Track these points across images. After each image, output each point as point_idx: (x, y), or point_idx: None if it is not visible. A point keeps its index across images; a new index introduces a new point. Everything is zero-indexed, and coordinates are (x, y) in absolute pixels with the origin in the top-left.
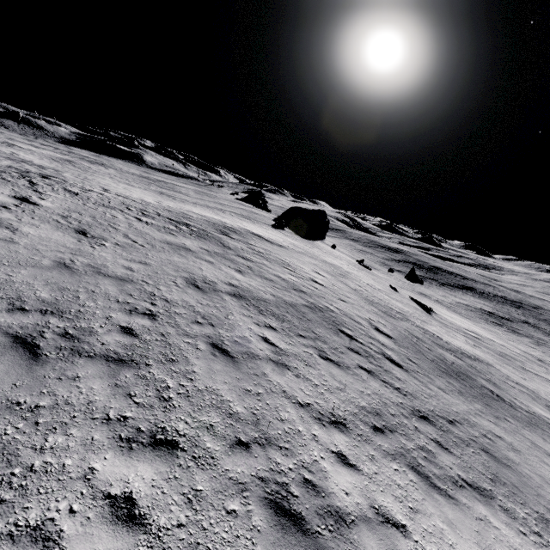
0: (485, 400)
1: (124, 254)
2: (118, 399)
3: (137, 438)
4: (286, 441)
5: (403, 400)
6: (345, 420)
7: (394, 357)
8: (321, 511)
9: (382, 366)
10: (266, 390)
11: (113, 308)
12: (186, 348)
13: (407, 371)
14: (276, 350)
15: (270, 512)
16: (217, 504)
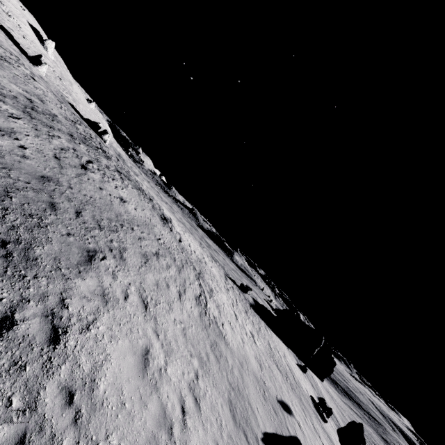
0: None
1: None
2: None
3: None
4: None
5: None
6: None
7: None
8: None
9: None
10: None
11: None
12: None
13: None
14: None
15: None
16: None
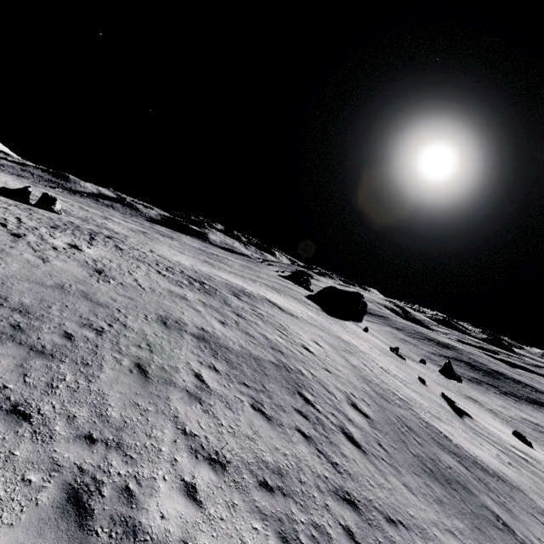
0: (476, 522)
1: (120, 290)
2: (13, 374)
3: (0, 402)
4: (138, 452)
5: (332, 475)
6: (229, 463)
7: (357, 435)
8: (117, 518)
9: (330, 437)
10: (157, 410)
11: (72, 320)
12: (109, 360)
13: (365, 453)
14: (201, 385)
15: (63, 496)
16: (20, 470)
